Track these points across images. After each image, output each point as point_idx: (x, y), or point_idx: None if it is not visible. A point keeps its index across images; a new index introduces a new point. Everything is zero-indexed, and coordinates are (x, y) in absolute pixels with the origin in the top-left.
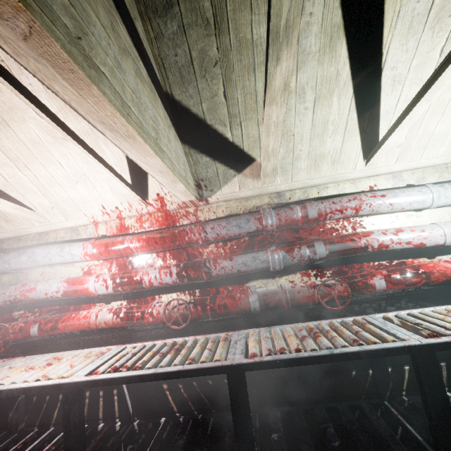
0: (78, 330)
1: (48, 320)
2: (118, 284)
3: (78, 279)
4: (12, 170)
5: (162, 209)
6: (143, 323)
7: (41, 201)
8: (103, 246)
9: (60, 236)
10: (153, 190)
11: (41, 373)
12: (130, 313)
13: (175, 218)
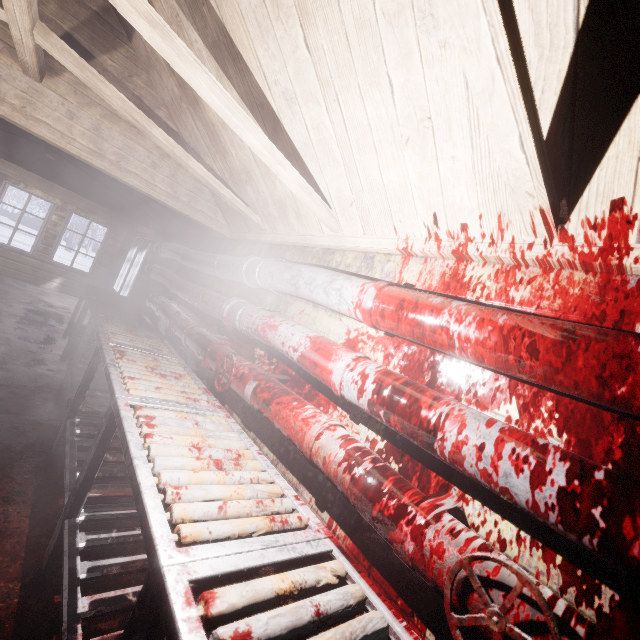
0: (287, 435)
1: (268, 385)
2: (383, 400)
3: (328, 345)
4: (318, 111)
5: (601, 261)
6: (388, 534)
7: (341, 185)
8: (395, 302)
9: (345, 262)
10: (606, 185)
11: (188, 475)
12: (374, 485)
13: (639, 305)
